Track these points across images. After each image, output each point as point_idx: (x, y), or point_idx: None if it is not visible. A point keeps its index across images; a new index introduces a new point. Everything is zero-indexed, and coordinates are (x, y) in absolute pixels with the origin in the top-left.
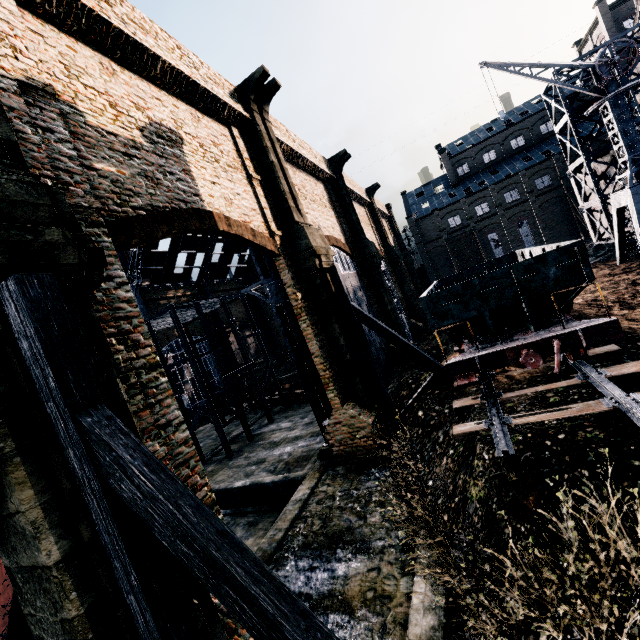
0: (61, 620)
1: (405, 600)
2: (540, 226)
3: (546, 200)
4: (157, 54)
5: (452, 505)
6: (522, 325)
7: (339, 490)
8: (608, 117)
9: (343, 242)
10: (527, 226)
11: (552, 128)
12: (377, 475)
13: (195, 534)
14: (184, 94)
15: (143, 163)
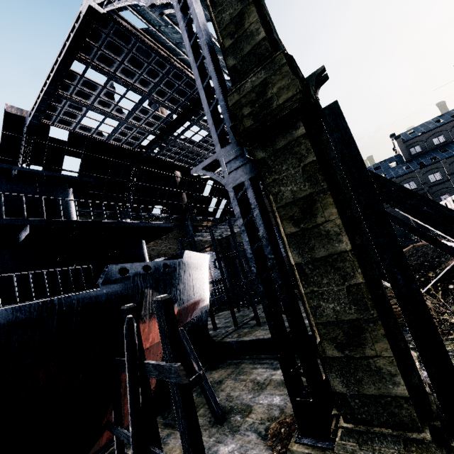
0: (348, 286)
1: None
2: None
3: None
4: (288, 53)
5: None
6: None
7: None
8: None
9: None
10: None
11: None
12: None
13: None
14: None
15: None
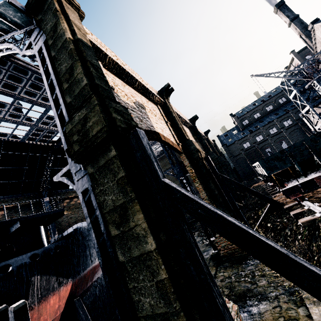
0: (156, 282)
1: (307, 319)
2: (292, 143)
3: (291, 130)
4: (137, 79)
5: (314, 262)
6: (315, 170)
7: (231, 273)
8: (317, 87)
9: None
10: (285, 143)
11: (285, 100)
12: (252, 263)
13: (229, 219)
14: (143, 93)
15: (136, 113)
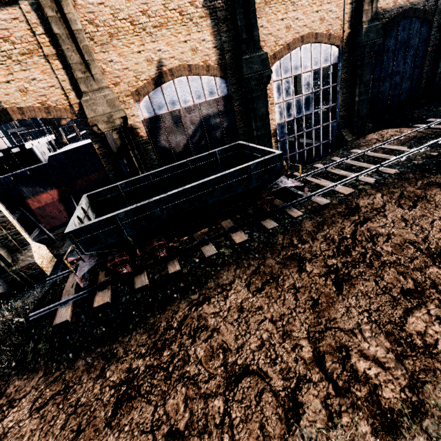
0: None
1: None
2: None
3: None
4: None
5: None
6: None
7: None
8: None
9: (212, 62)
10: None
11: None
12: None
13: None
14: None
15: None
